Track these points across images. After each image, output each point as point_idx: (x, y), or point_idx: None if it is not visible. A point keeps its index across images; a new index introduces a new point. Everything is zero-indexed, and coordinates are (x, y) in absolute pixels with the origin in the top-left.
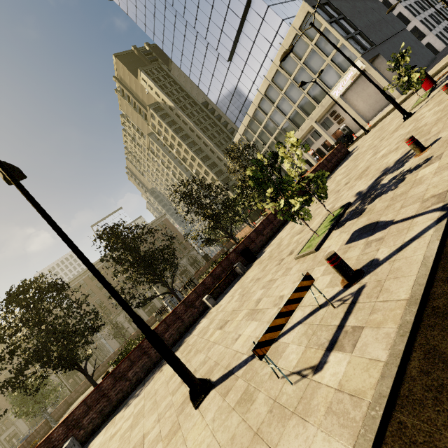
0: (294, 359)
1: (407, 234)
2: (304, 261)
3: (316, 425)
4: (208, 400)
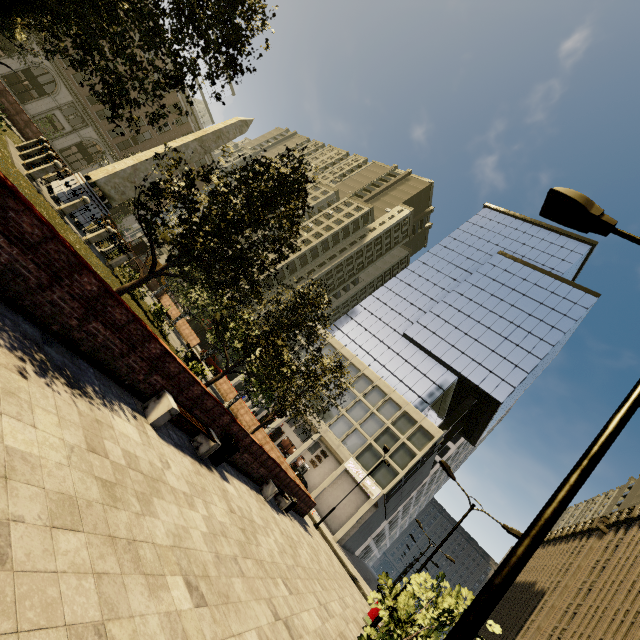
0: None
1: None
2: None
3: None
4: None
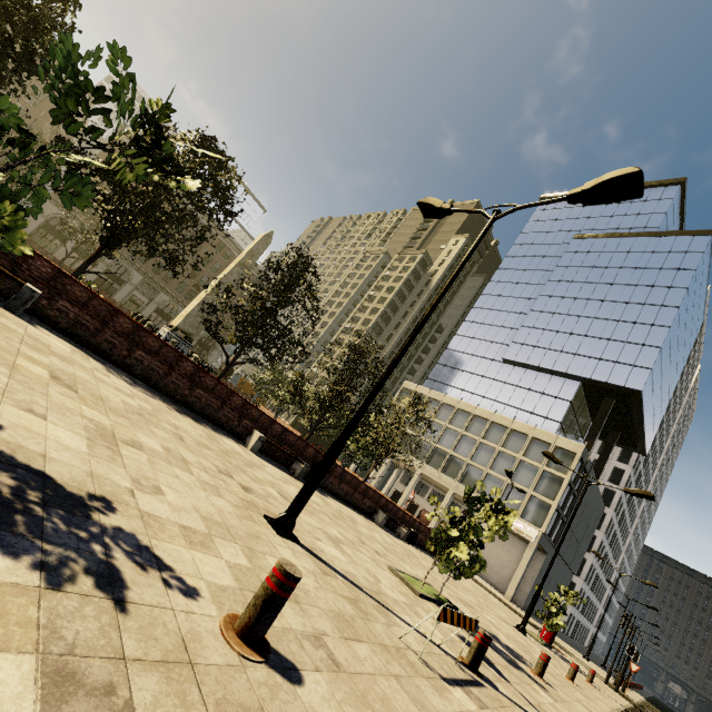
0: (414, 645)
1: (526, 706)
2: (403, 585)
3: (453, 708)
4: (295, 546)
